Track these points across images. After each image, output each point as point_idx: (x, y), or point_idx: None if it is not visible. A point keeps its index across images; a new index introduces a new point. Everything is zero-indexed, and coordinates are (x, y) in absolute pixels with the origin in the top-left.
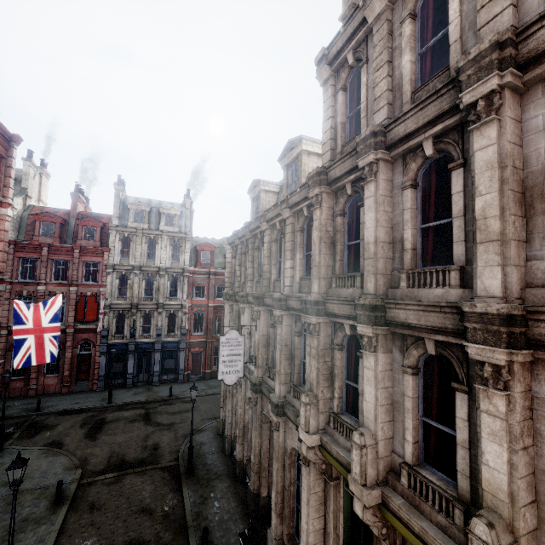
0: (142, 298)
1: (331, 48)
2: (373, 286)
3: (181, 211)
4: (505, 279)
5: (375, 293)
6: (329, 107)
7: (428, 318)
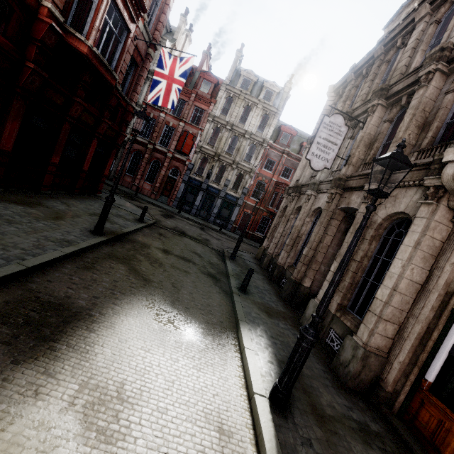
0: (224, 151)
1: None
2: None
3: (280, 90)
4: None
5: None
6: None
7: None
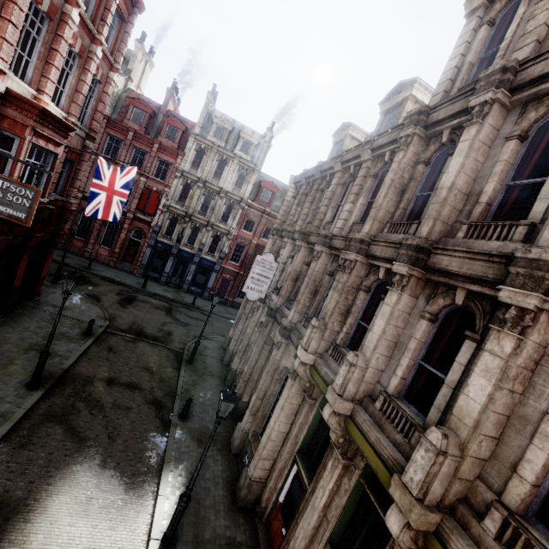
0: (197, 211)
1: None
2: (428, 230)
3: (260, 142)
4: None
5: (426, 237)
6: (463, 43)
7: (471, 267)
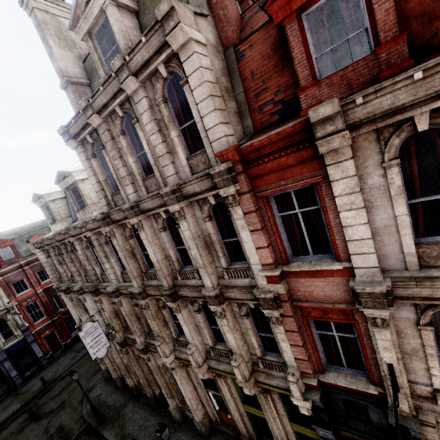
0: None
1: (69, 128)
2: (166, 283)
3: None
4: (211, 280)
5: (169, 286)
6: (88, 167)
7: (194, 294)
